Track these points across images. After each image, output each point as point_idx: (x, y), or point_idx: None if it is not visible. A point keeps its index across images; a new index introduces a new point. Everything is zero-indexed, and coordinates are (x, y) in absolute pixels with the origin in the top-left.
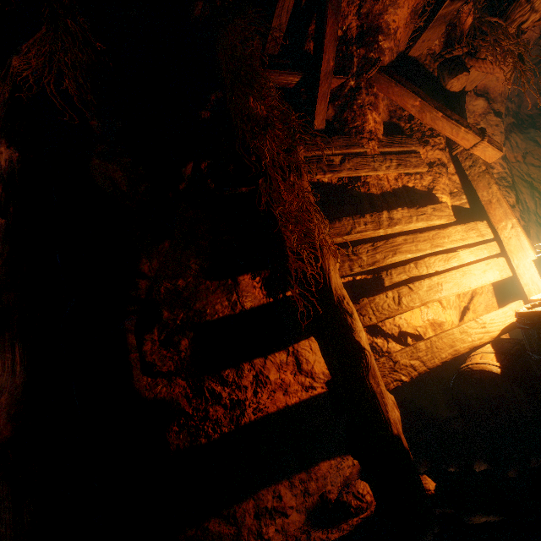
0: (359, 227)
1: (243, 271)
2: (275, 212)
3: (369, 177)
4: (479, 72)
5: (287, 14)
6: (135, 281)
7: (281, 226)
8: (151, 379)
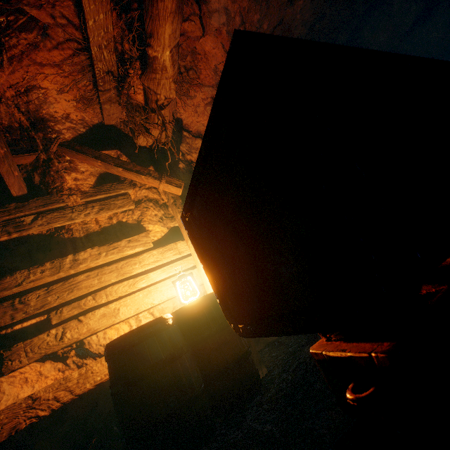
0: (34, 276)
1: None
2: None
3: (73, 224)
4: (159, 130)
5: None
6: None
7: None
8: None
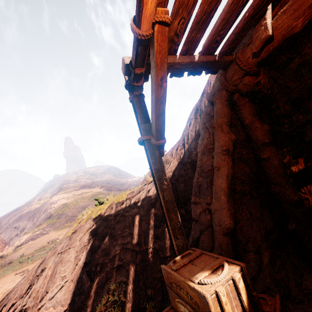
0: None
1: (298, 157)
2: None
3: None
4: None
5: None
6: None
7: None
8: None
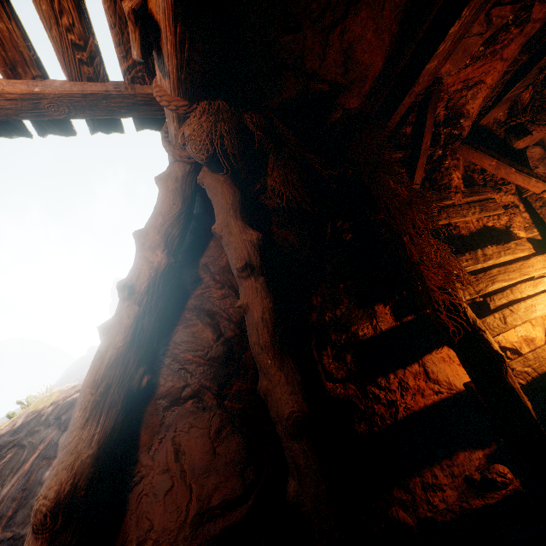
0: (463, 264)
1: (377, 302)
2: (419, 260)
3: (458, 222)
4: (540, 133)
5: (400, 117)
6: (310, 313)
7: (429, 271)
8: (332, 384)
